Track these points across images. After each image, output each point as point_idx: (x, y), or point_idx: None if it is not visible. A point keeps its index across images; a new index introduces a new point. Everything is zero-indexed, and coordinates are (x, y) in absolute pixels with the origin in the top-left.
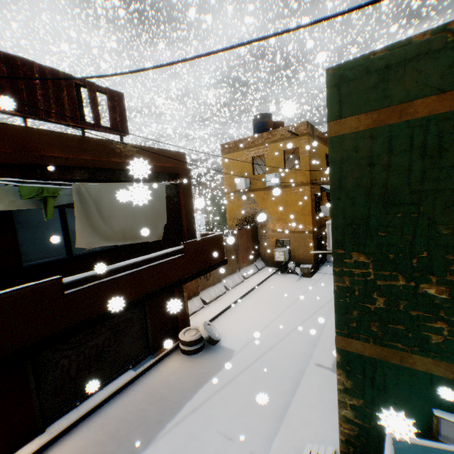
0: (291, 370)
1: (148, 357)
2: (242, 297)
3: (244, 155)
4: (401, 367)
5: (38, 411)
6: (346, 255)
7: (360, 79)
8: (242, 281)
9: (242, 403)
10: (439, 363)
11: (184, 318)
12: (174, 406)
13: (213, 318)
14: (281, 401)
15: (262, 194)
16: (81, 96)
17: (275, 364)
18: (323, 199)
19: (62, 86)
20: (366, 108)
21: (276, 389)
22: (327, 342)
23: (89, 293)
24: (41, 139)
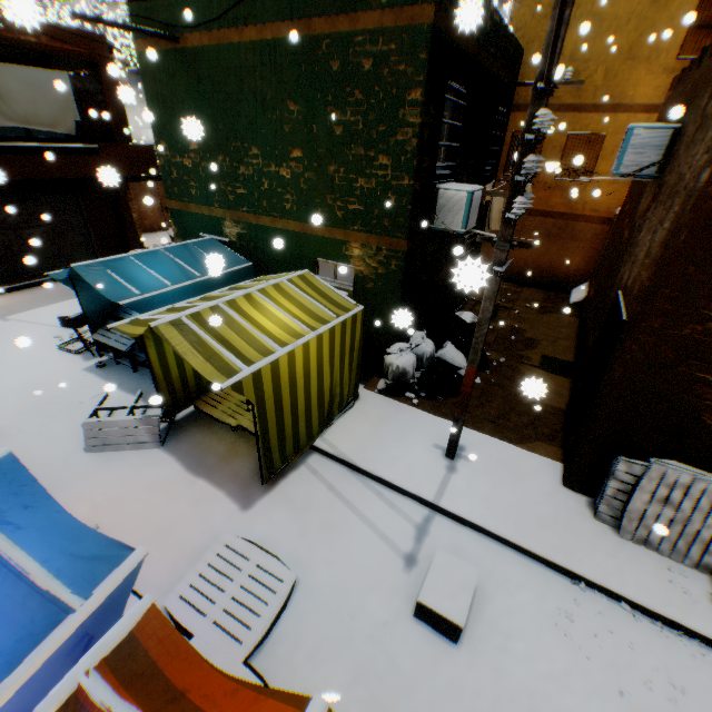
0: None
1: None
2: None
3: None
4: (188, 213)
5: None
6: (159, 143)
7: (140, 14)
8: None
9: None
10: (197, 206)
11: (136, 239)
12: None
13: None
14: None
15: None
16: None
17: None
18: None
19: None
20: (146, 37)
21: None
22: None
23: (2, 160)
24: None
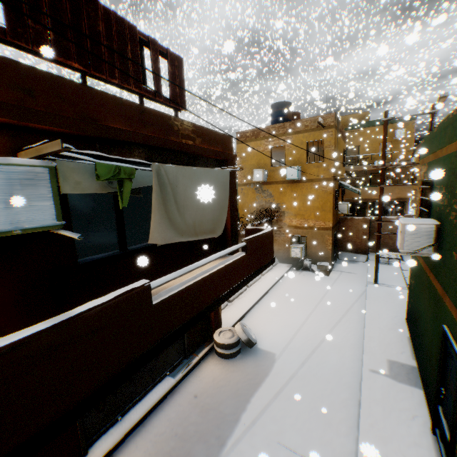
0: (344, 376)
1: (184, 362)
2: (264, 295)
3: (262, 145)
4: None
5: (81, 431)
6: None
7: None
8: (260, 278)
9: (303, 414)
10: None
11: (217, 318)
12: (229, 419)
13: (241, 318)
14: (345, 412)
15: (279, 188)
16: (143, 56)
17: (324, 369)
18: (339, 196)
19: (126, 39)
20: None
21: (335, 397)
22: (373, 346)
23: (172, 300)
24: (103, 105)
